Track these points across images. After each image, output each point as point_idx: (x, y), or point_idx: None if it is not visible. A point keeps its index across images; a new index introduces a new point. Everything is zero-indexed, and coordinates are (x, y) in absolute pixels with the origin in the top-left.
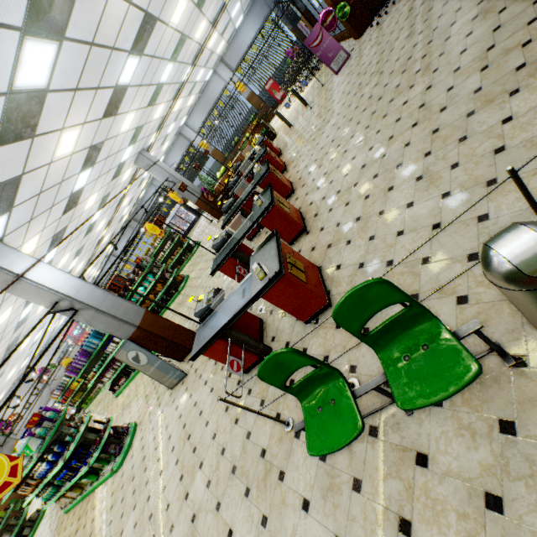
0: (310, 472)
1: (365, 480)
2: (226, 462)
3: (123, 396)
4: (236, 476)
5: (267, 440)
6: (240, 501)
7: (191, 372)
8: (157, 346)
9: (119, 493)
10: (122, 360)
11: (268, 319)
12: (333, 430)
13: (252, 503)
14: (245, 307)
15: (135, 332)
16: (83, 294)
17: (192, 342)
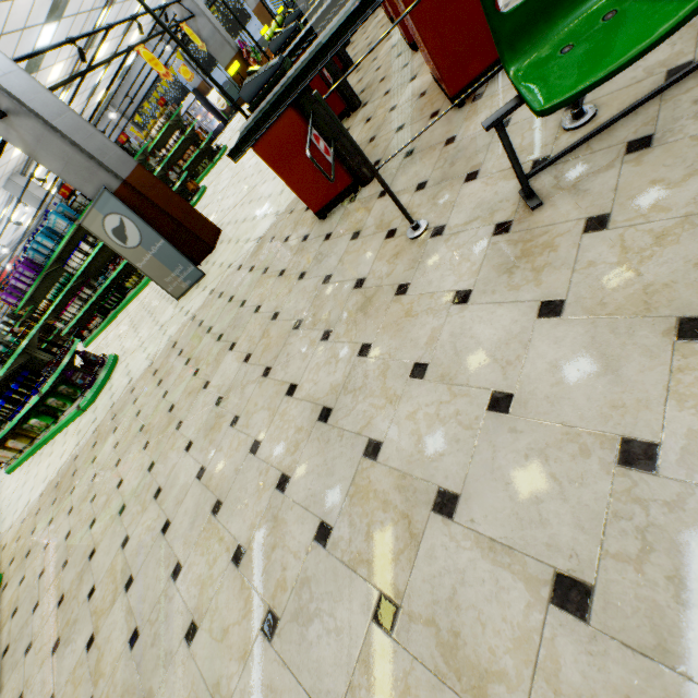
0: (472, 258)
1: (620, 208)
2: (281, 324)
3: (97, 342)
4: (302, 329)
5: (367, 268)
6: (311, 350)
7: (213, 269)
8: (156, 229)
9: (90, 427)
10: (94, 232)
11: (366, 148)
12: (620, 39)
13: (337, 342)
14: (361, 12)
15: (118, 192)
16: (16, 84)
17: (215, 240)
